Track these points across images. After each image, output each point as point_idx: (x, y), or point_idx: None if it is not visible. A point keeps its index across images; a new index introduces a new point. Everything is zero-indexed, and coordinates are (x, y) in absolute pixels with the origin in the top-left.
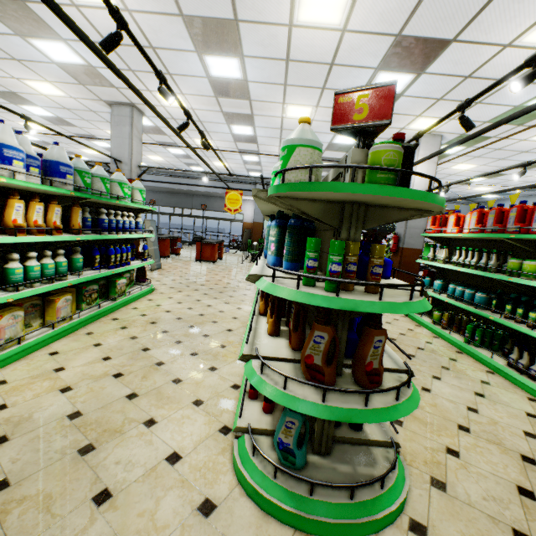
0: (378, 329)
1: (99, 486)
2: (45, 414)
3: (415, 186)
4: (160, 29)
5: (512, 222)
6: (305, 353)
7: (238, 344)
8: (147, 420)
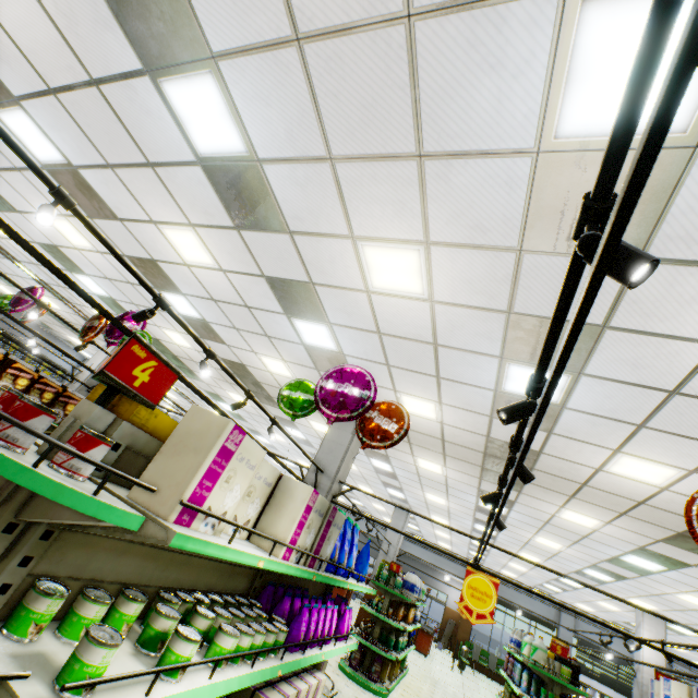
0: None
1: None
2: None
3: (645, 660)
4: (459, 512)
5: None
6: None
7: None
8: None
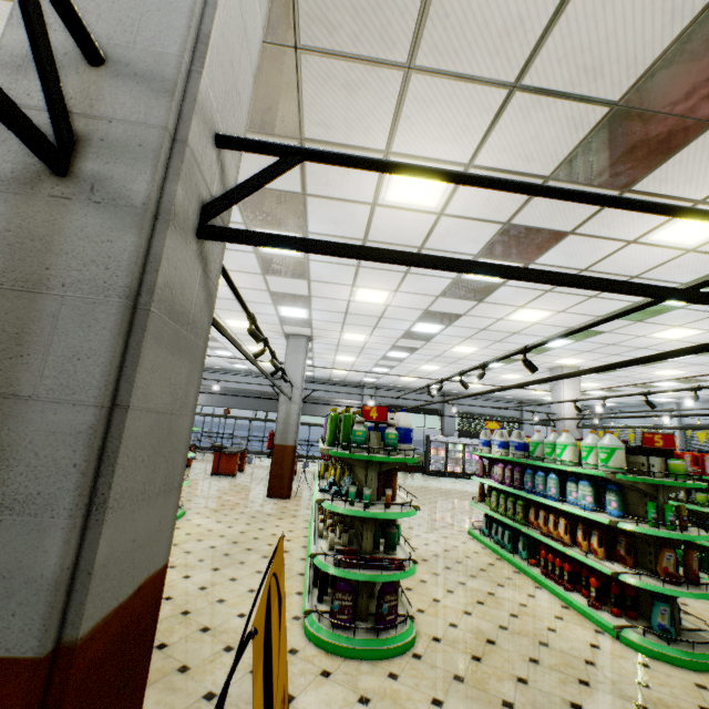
0: (693, 550)
1: (579, 658)
2: (485, 627)
3: (566, 410)
4: (400, 312)
5: (688, 464)
6: (661, 565)
7: (517, 576)
8: (547, 628)
